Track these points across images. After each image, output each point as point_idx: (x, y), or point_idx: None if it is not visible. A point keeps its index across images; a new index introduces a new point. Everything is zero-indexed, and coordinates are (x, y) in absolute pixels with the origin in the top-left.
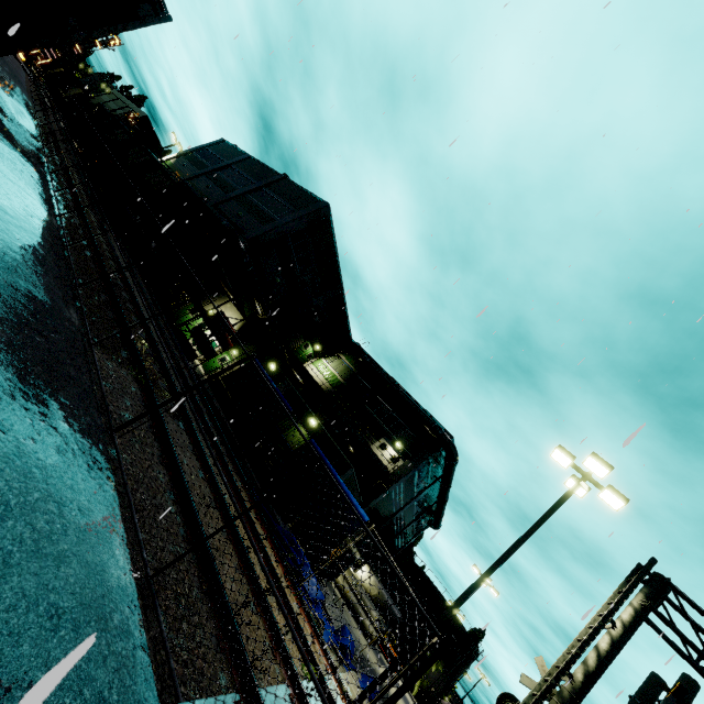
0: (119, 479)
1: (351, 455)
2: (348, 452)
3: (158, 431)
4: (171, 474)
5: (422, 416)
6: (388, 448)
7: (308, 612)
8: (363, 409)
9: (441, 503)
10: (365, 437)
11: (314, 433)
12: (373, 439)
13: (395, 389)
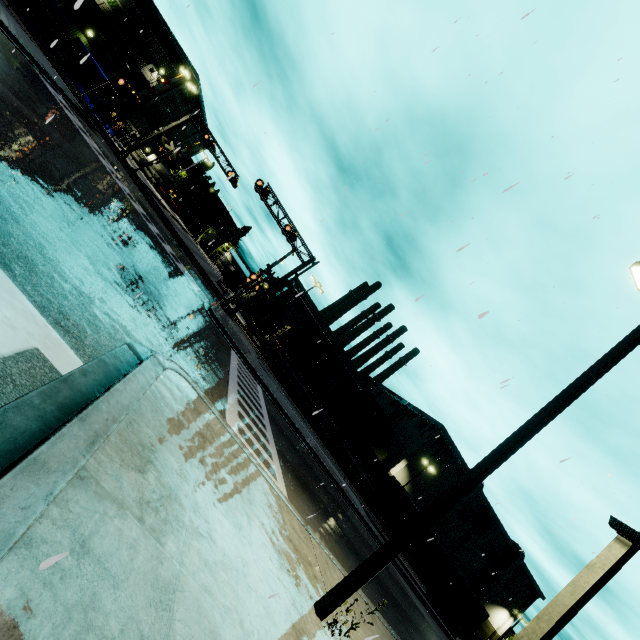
0: (15, 19)
1: (128, 71)
2: (125, 67)
3: (14, 10)
4: (23, 23)
5: (178, 54)
6: (156, 72)
7: (81, 96)
8: (138, 38)
9: (202, 125)
10: (140, 60)
11: (92, 43)
12: (145, 63)
13: (161, 27)
